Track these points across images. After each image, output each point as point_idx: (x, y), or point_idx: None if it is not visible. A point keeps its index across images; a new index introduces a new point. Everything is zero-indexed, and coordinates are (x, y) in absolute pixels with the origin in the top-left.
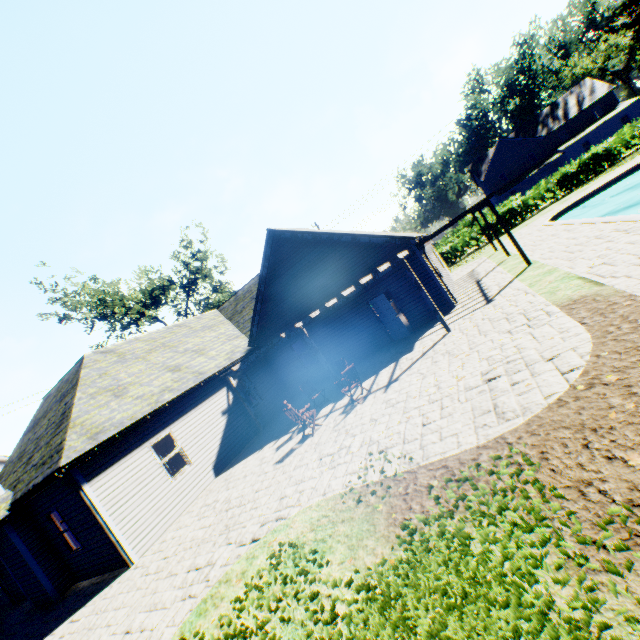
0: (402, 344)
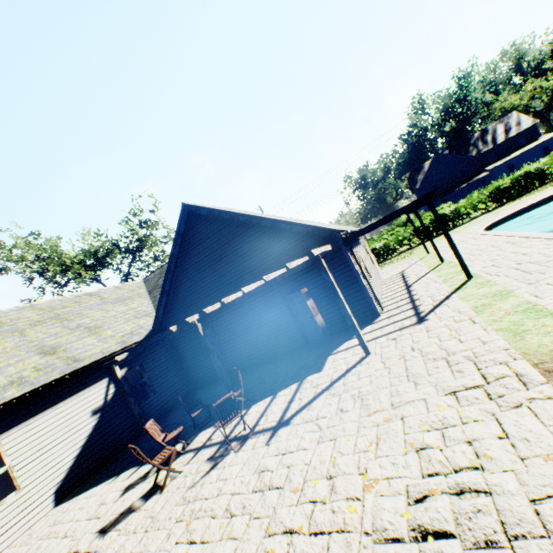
0: (315, 353)
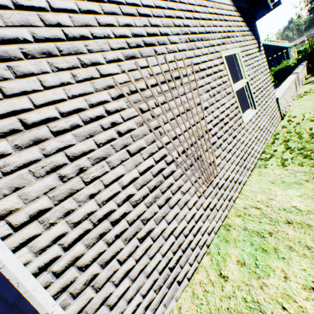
0: None
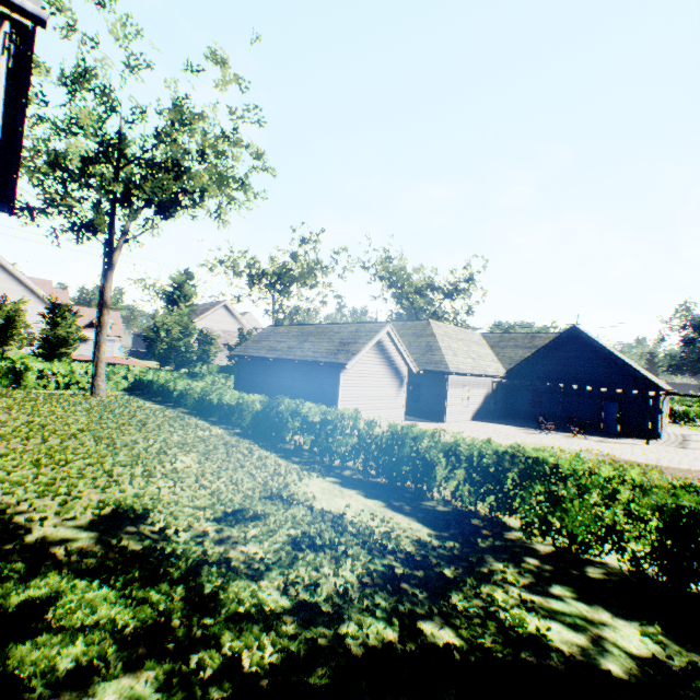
0: (608, 435)
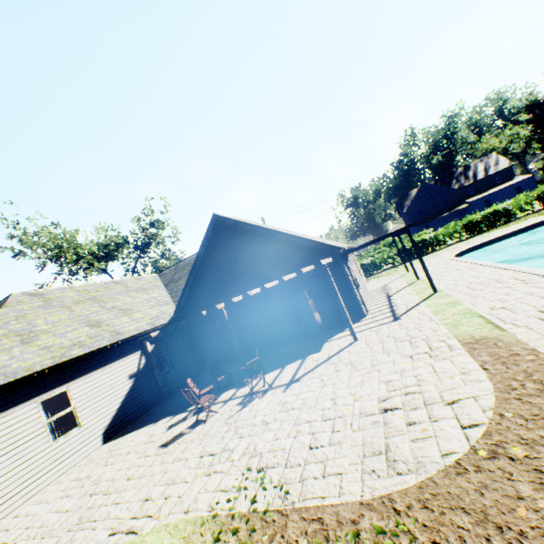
0: (312, 341)
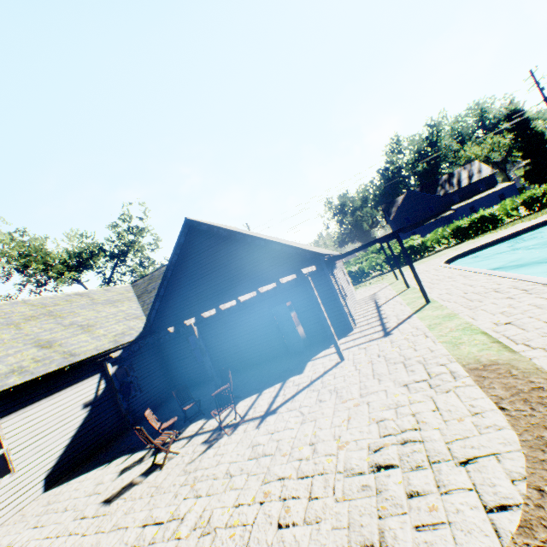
0: (295, 359)
